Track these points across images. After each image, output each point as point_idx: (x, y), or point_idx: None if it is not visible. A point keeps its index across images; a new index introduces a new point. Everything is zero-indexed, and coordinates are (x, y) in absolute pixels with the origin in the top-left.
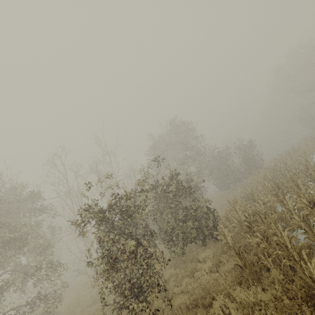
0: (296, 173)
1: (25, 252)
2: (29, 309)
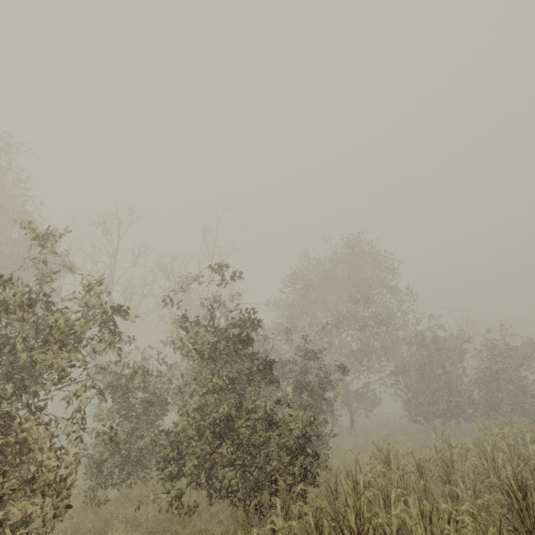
0: None
1: None
2: None
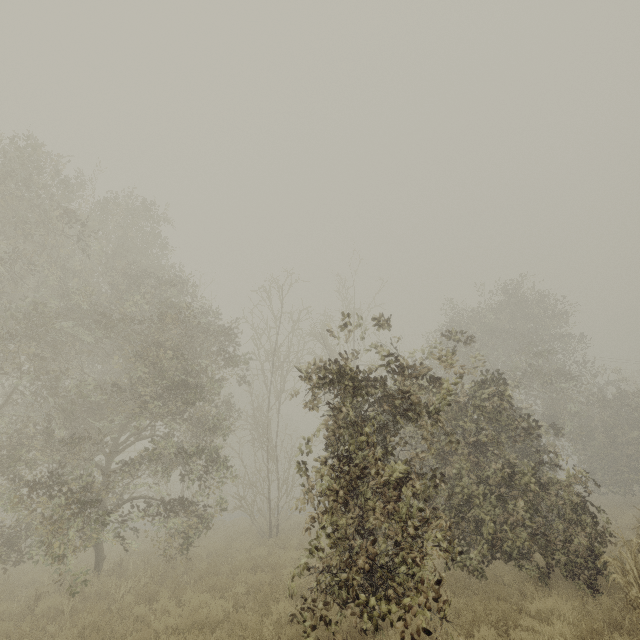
0: None
1: (187, 418)
2: (146, 528)
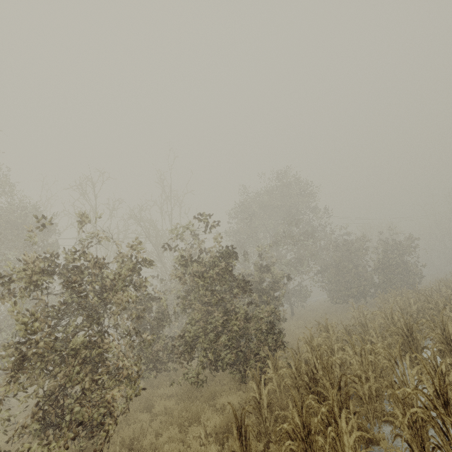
0: None
1: None
2: None
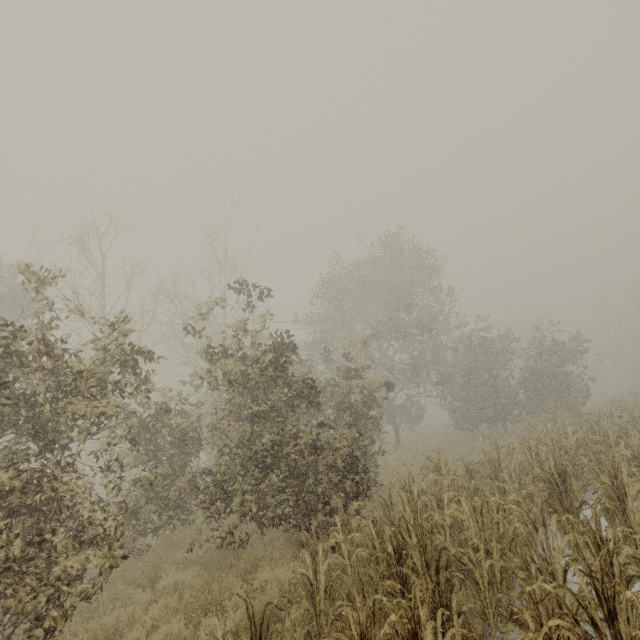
0: (639, 456)
1: None
2: None
